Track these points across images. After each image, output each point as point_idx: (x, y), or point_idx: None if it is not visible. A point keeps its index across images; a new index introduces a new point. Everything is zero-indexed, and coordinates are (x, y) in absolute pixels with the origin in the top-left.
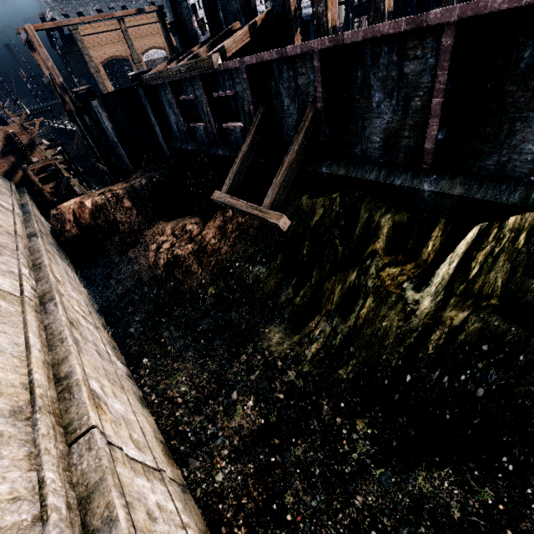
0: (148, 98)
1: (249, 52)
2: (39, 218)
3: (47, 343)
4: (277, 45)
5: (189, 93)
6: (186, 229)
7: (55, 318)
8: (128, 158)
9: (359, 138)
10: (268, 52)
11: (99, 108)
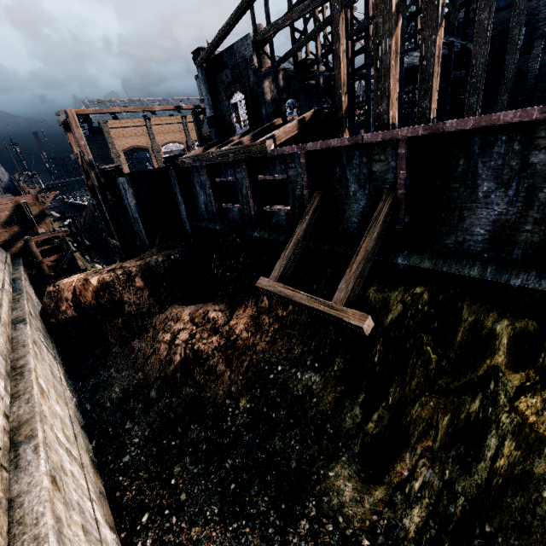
0: (178, 178)
1: (289, 143)
2: (30, 295)
3: None
4: (322, 139)
5: (228, 175)
6: (208, 316)
7: (31, 480)
8: (146, 234)
9: (453, 229)
10: (338, 139)
11: (126, 184)
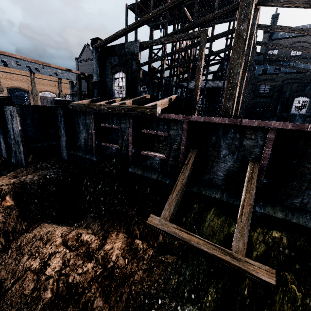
0: (65, 117)
1: None
2: None
3: None
4: (179, 113)
5: (113, 123)
6: (82, 238)
7: None
8: (24, 155)
9: (300, 193)
10: (220, 118)
11: (15, 112)
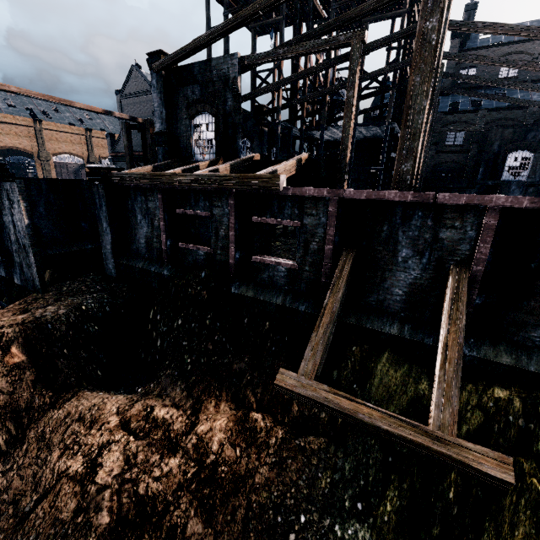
0: (108, 198)
1: None
2: None
3: None
4: (314, 186)
5: (199, 207)
6: (155, 415)
7: None
8: (38, 270)
9: None
10: (396, 192)
11: (16, 193)
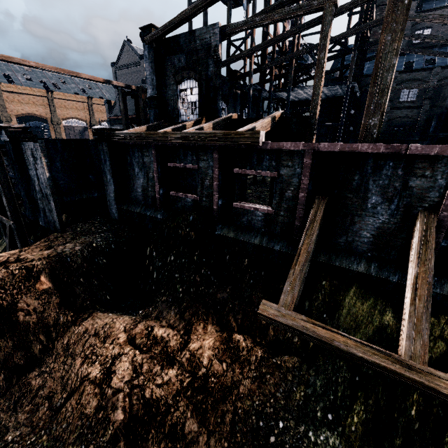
0: (110, 154)
1: None
2: None
3: None
4: (285, 141)
5: (187, 161)
6: (155, 333)
7: None
8: (58, 215)
9: None
10: (369, 144)
11: (39, 151)
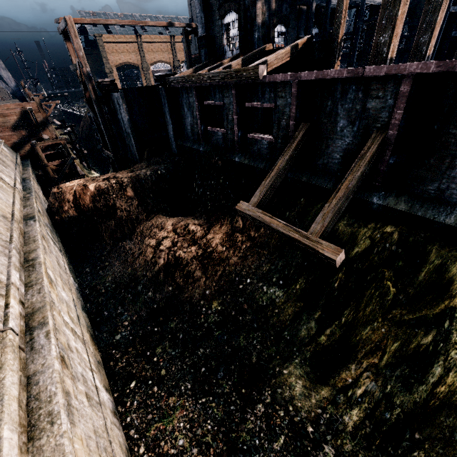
0: (168, 98)
1: (277, 71)
2: (38, 193)
3: (27, 418)
4: (311, 69)
5: (216, 99)
6: (189, 228)
7: (44, 362)
8: (136, 149)
9: (438, 176)
10: (336, 70)
11: (120, 99)
